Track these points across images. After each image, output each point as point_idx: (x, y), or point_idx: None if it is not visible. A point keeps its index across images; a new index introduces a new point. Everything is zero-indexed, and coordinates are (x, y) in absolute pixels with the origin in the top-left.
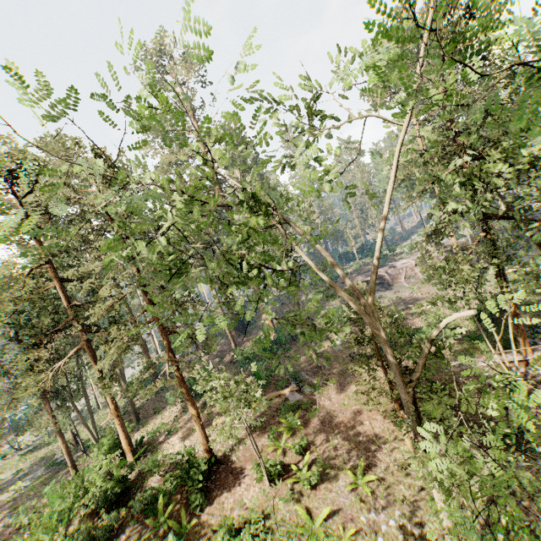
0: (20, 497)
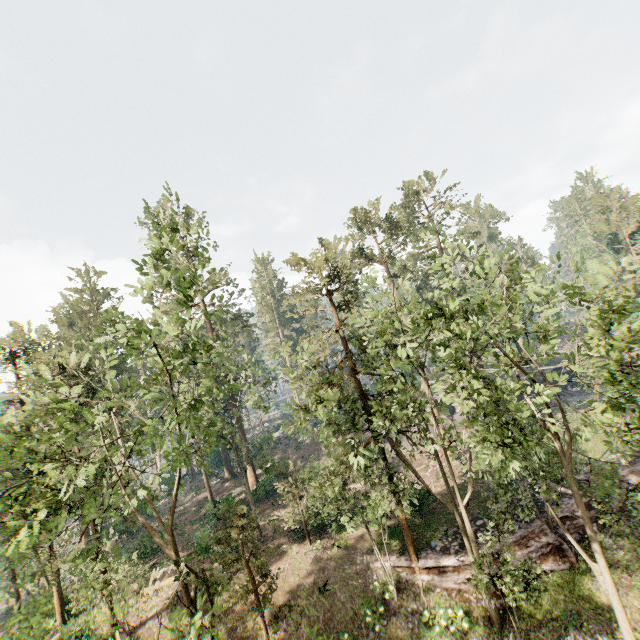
0: None
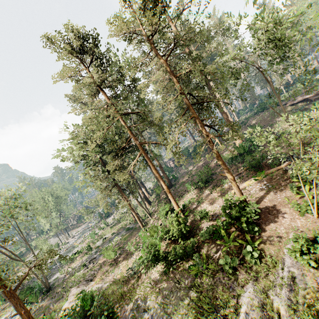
0: (120, 243)
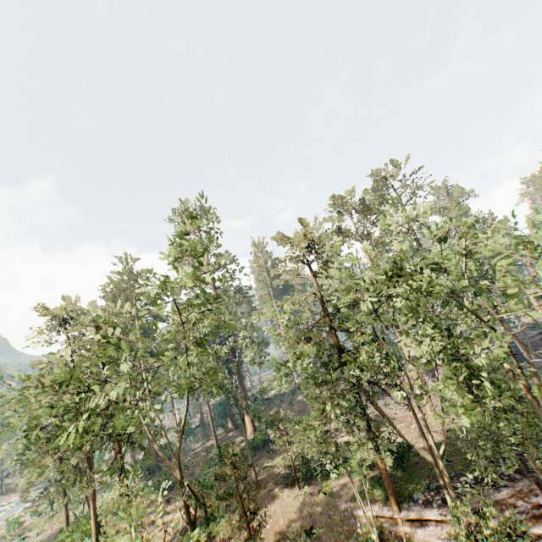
0: None
